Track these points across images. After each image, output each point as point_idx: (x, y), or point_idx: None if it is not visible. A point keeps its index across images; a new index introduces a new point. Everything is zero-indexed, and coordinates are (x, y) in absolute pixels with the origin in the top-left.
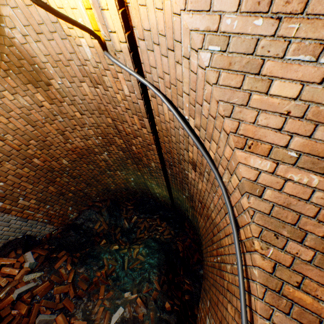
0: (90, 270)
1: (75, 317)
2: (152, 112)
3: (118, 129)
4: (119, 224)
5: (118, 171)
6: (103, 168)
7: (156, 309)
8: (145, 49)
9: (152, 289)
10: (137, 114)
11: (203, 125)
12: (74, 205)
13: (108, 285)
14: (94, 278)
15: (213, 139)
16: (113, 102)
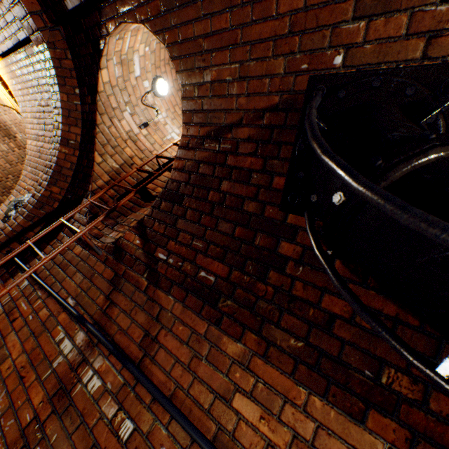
0: None
1: None
2: None
3: None
4: None
5: None
6: None
7: None
8: None
9: None
10: None
11: None
12: None
13: None
14: None
15: None
16: None
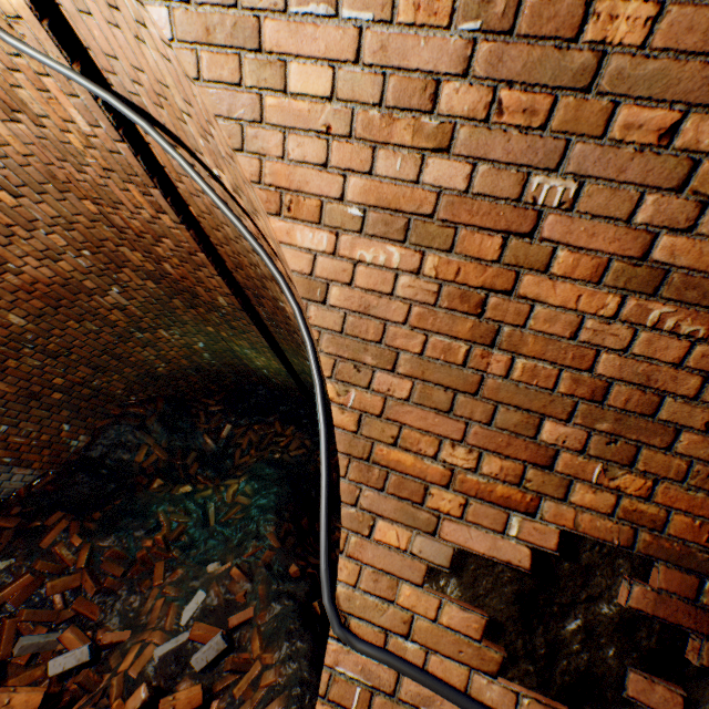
0: (127, 539)
1: (105, 628)
2: (166, 172)
3: (115, 225)
4: (193, 446)
5: (162, 331)
6: (121, 326)
7: (270, 579)
8: (74, 10)
9: (263, 548)
10: (134, 181)
11: (237, 183)
12: (74, 419)
13: (173, 559)
14: (139, 552)
15: (257, 210)
16: (71, 156)
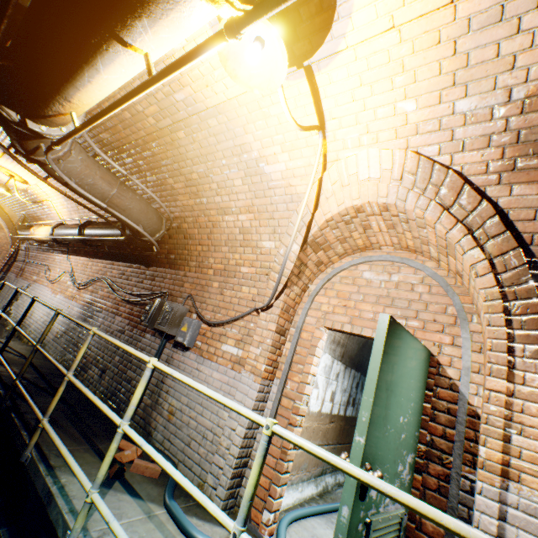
0: None
1: None
2: None
3: None
4: None
5: None
6: None
7: None
8: None
9: None
10: None
11: None
12: None
13: None
14: None
15: None
16: None
